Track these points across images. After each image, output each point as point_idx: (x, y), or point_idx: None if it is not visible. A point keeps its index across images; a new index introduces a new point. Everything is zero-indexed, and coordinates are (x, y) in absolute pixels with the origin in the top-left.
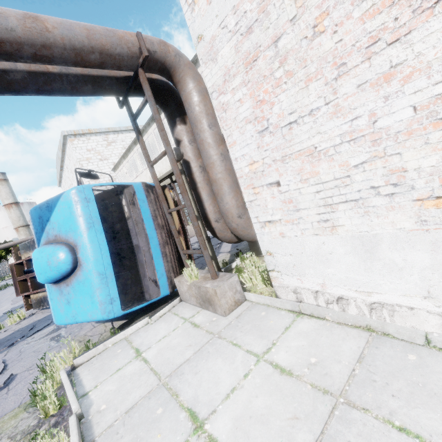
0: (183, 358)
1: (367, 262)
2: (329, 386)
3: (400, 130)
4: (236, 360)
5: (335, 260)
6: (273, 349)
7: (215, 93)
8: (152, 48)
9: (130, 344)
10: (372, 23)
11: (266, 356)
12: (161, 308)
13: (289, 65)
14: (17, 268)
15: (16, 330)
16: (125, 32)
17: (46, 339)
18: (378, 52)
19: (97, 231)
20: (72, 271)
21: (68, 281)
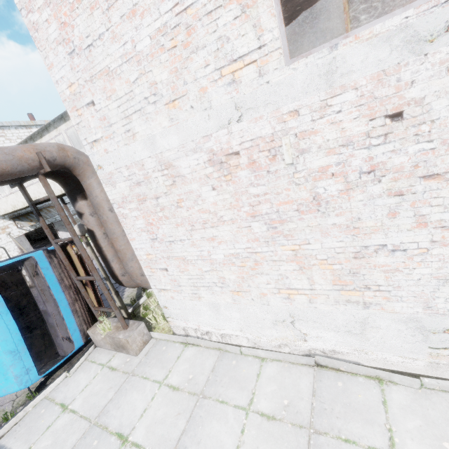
0: (107, 399)
1: (217, 315)
2: (197, 390)
3: (220, 261)
4: (146, 390)
5: (202, 313)
6: (170, 375)
7: (115, 205)
8: (52, 158)
9: (53, 401)
10: (203, 215)
11: (165, 381)
12: (78, 359)
13: (166, 213)
14: None
15: None
16: (24, 150)
17: None
18: (208, 228)
19: (2, 313)
20: None
21: None
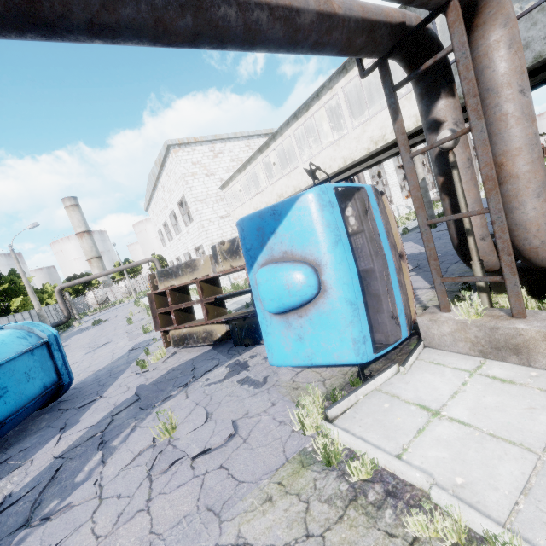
0: (542, 424)
1: None
2: None
3: None
4: None
5: None
6: None
7: None
8: None
9: (397, 397)
10: None
11: None
12: (409, 354)
13: None
14: (156, 298)
15: (169, 369)
16: None
17: (232, 382)
18: None
19: (344, 246)
20: (313, 297)
21: (301, 311)
